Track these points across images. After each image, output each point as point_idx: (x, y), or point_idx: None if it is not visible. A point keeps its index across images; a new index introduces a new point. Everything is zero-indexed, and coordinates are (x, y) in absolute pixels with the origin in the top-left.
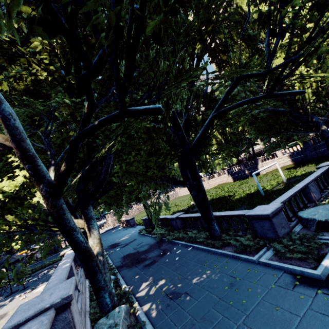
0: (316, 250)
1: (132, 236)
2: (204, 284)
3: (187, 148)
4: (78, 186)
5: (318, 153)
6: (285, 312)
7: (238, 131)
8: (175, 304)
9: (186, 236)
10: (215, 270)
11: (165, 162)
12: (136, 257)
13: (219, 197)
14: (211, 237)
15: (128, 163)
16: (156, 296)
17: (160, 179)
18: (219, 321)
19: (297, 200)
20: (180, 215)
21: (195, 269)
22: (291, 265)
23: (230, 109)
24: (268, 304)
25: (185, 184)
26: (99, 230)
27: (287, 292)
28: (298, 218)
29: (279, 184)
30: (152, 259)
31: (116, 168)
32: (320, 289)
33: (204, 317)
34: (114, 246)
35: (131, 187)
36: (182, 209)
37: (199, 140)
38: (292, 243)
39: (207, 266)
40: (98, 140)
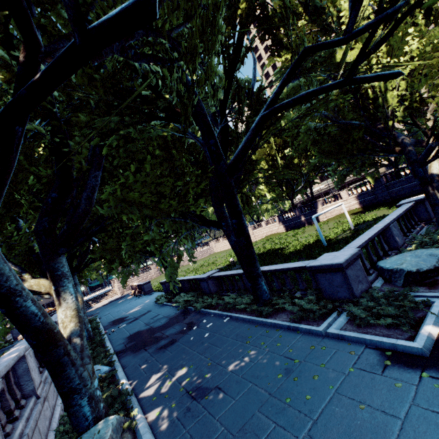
0: (411, 311)
1: (146, 307)
2: (246, 371)
3: (223, 166)
4: (38, 223)
5: (392, 194)
6: (375, 412)
7: (293, 164)
8: (199, 407)
9: (222, 303)
10: (263, 349)
11: (188, 187)
12: (147, 336)
13: (267, 250)
14: (257, 301)
15: (129, 188)
16: (170, 396)
17: (182, 216)
18: (270, 433)
19: (376, 245)
20: (214, 274)
21: (232, 349)
22: (376, 336)
23: (288, 105)
24: (347, 399)
25: (220, 225)
26: (101, 300)
27: (374, 379)
28: (379, 269)
29: (345, 232)
30: (171, 337)
31: (106, 193)
32: (425, 370)
33: (245, 428)
34: (118, 322)
35: (135, 228)
36: (218, 268)
37: (241, 154)
38: (376, 304)
39: (251, 343)
40: (71, 143)
